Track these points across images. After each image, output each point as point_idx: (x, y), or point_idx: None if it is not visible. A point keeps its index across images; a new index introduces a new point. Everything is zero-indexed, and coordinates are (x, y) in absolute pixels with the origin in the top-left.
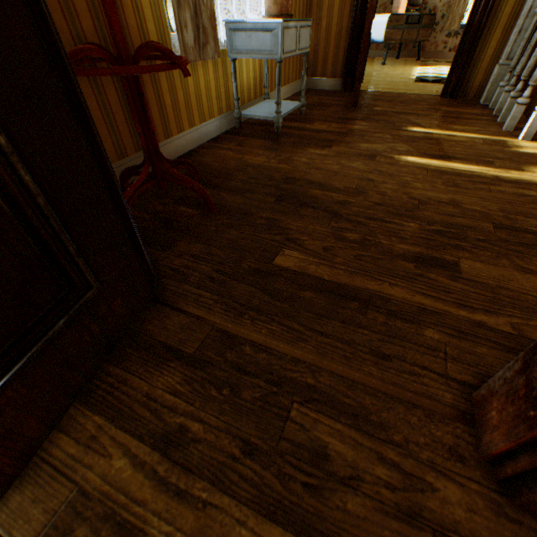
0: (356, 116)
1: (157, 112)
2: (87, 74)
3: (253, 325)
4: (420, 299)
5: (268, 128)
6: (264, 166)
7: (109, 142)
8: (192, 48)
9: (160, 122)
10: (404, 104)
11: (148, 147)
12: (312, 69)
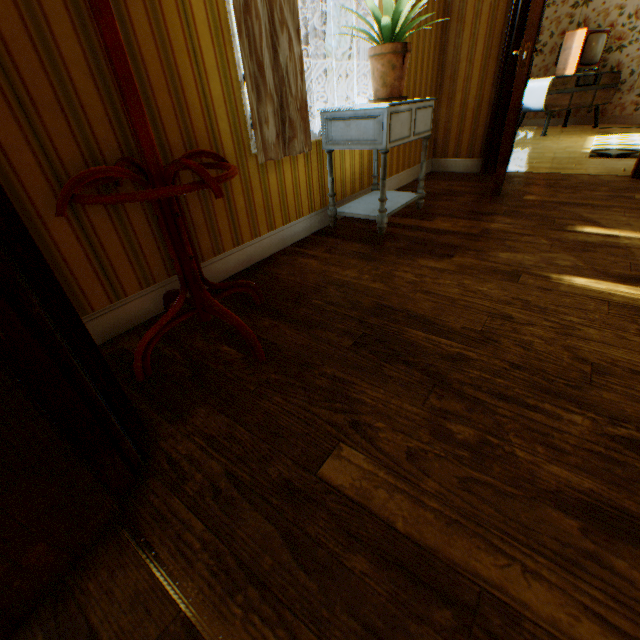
0: (496, 208)
1: (225, 217)
2: (89, 202)
3: (245, 623)
4: (592, 635)
5: (372, 227)
6: (352, 284)
7: (157, 257)
8: (273, 144)
9: (228, 228)
10: (570, 190)
11: (184, 272)
12: (441, 149)
